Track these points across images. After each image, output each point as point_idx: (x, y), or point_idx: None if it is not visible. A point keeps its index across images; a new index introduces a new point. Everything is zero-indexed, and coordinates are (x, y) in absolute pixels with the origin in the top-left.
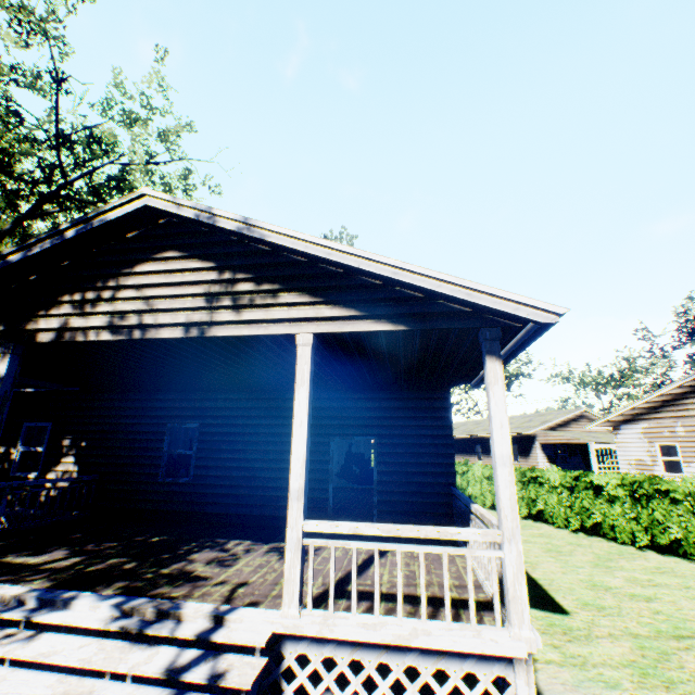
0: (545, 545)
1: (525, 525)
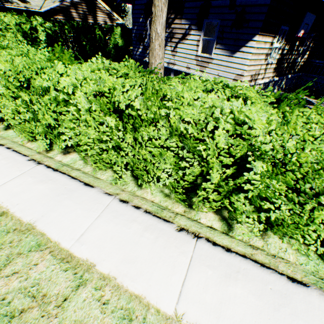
0: None
1: None
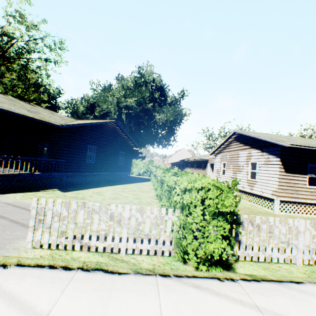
0: (127, 187)
1: (146, 185)
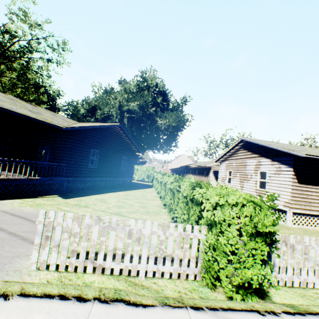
0: (130, 194)
1: (149, 192)
